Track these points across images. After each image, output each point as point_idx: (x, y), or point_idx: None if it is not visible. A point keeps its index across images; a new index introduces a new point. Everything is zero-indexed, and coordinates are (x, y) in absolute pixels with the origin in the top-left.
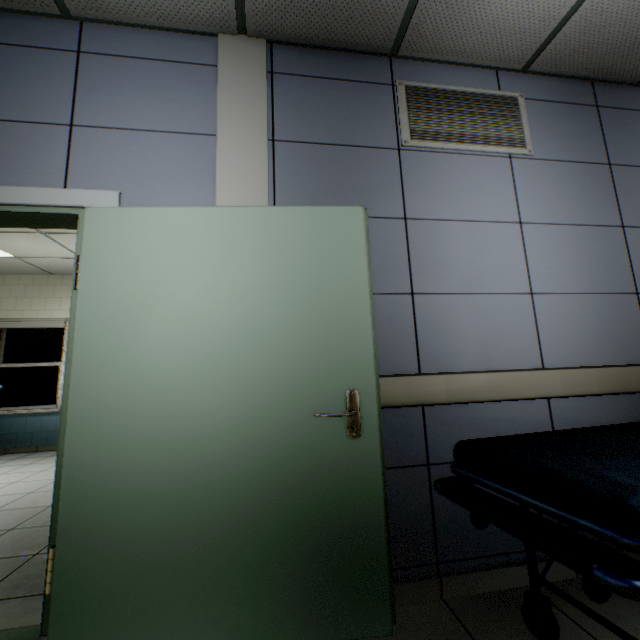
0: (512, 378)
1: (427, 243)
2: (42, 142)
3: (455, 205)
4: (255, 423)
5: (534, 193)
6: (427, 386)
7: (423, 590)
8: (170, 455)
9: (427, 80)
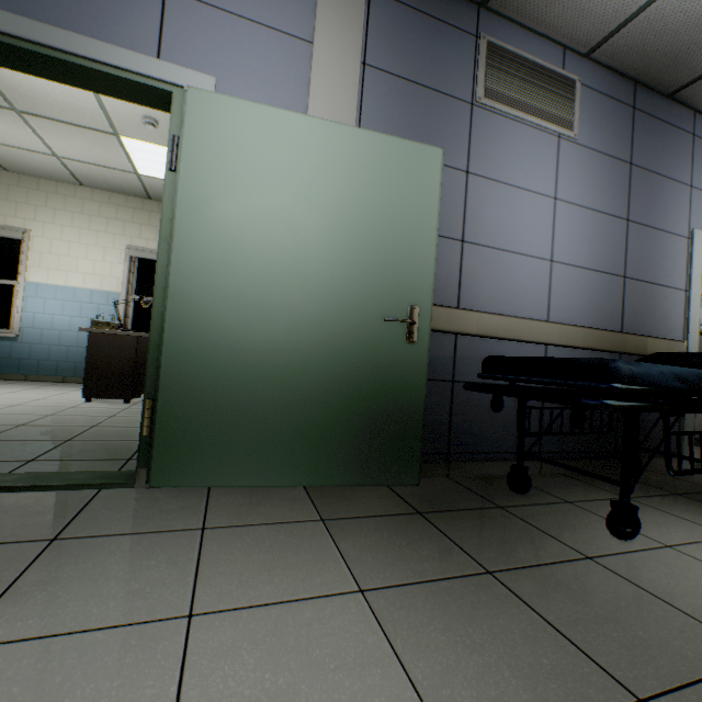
0: (525, 325)
1: (481, 199)
2: None
3: (509, 170)
4: (334, 320)
5: (571, 175)
6: (463, 319)
7: (436, 470)
8: (261, 335)
9: (506, 41)
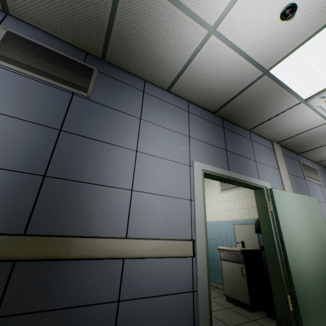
0: None
1: None
2: (251, 165)
3: (316, 196)
4: (318, 256)
5: (325, 195)
6: None
7: None
8: (307, 265)
9: (303, 161)
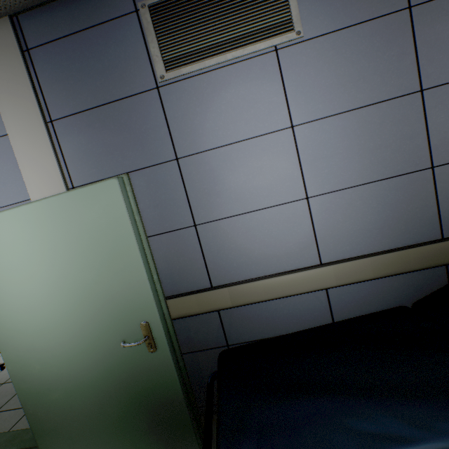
0: (287, 280)
1: (201, 176)
2: None
3: (222, 129)
4: (93, 347)
5: (307, 85)
6: (215, 298)
7: None
8: (55, 367)
9: None
